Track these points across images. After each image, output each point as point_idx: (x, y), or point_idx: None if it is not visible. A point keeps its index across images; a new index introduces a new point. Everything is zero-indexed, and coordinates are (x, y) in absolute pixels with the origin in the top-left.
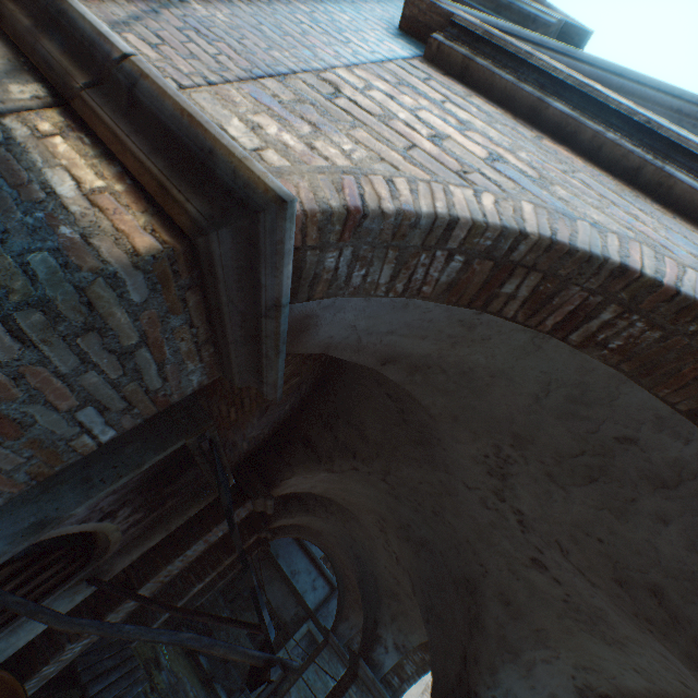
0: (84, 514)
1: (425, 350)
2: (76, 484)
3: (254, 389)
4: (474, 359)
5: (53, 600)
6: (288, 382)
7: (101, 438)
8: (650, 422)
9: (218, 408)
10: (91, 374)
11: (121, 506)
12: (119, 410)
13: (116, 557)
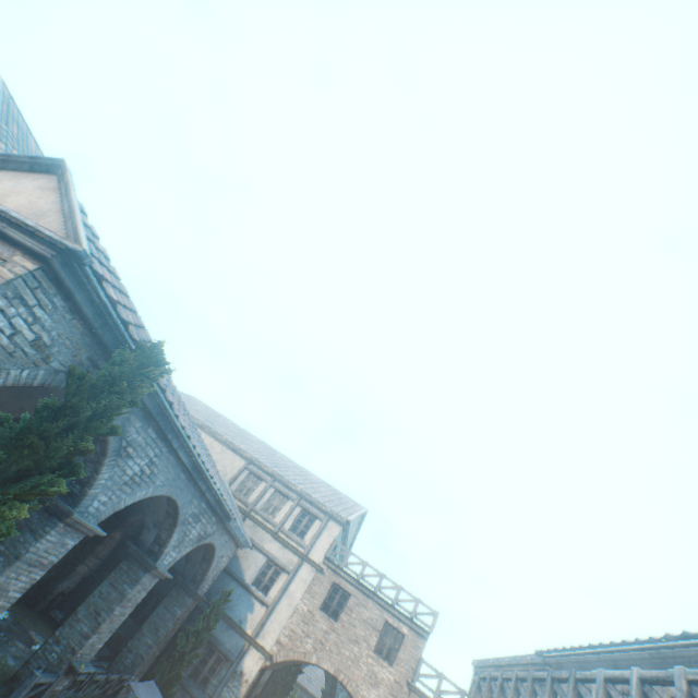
0: None
1: None
2: None
3: None
4: None
5: None
6: None
7: None
8: None
9: None
10: None
11: None
12: None
13: None
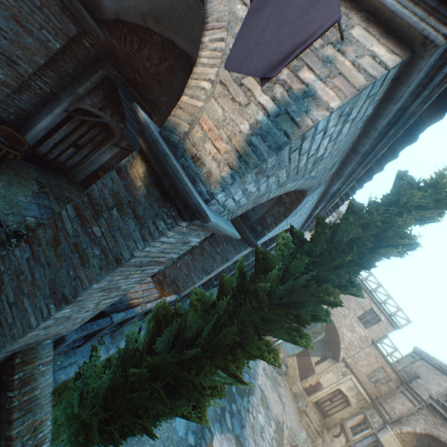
0: (90, 103)
1: (147, 7)
2: (78, 84)
3: (141, 65)
4: (161, 4)
5: (107, 149)
6: (161, 65)
7: (57, 47)
8: (197, 6)
9: (127, 72)
10: (36, 16)
11: (105, 107)
12: (54, 35)
13: (121, 140)
